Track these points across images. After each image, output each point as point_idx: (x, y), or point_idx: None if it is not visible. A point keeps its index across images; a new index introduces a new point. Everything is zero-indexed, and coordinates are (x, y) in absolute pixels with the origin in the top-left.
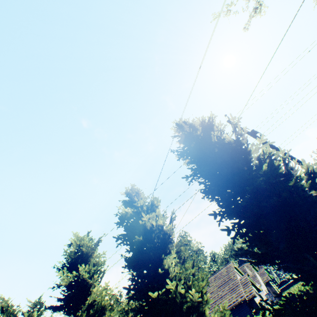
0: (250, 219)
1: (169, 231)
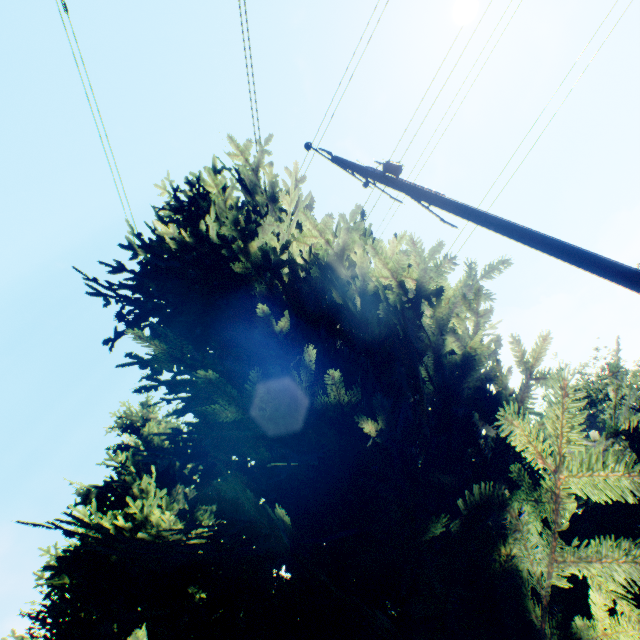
0: None
1: (170, 532)
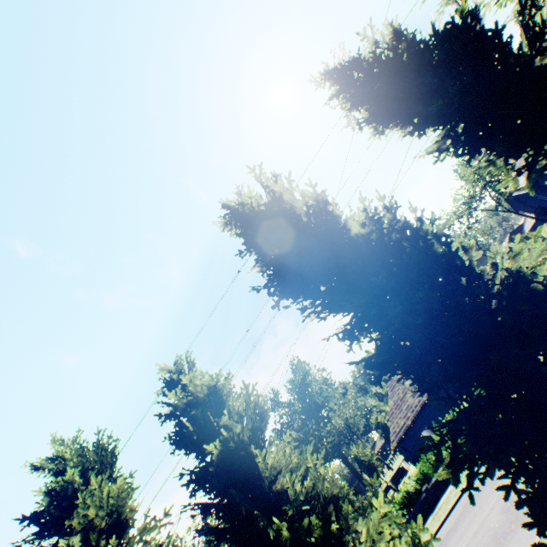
0: None
1: None
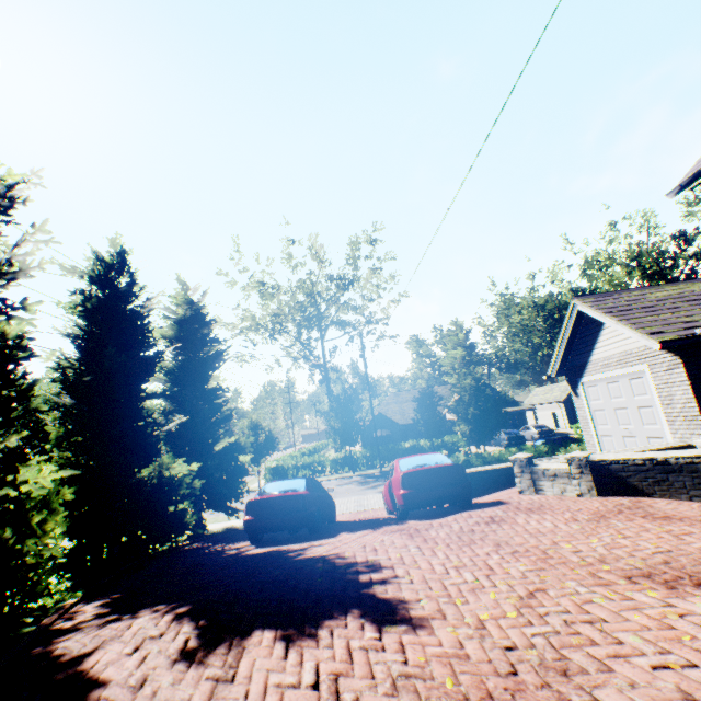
0: (187, 414)
1: None
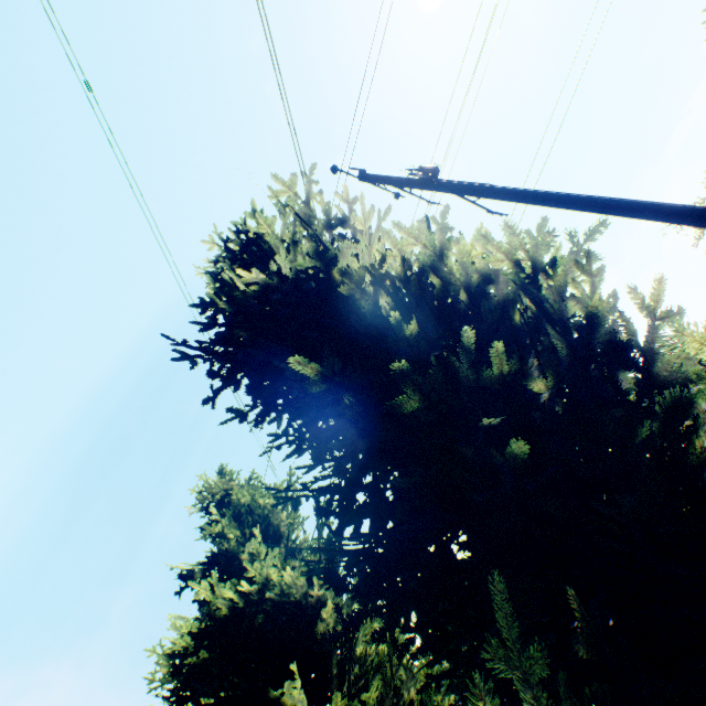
0: None
1: (294, 587)
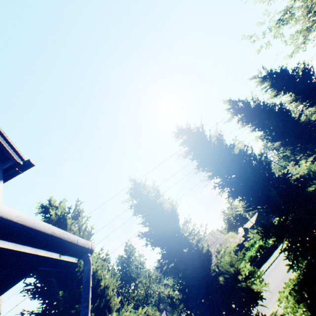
0: None
1: None
